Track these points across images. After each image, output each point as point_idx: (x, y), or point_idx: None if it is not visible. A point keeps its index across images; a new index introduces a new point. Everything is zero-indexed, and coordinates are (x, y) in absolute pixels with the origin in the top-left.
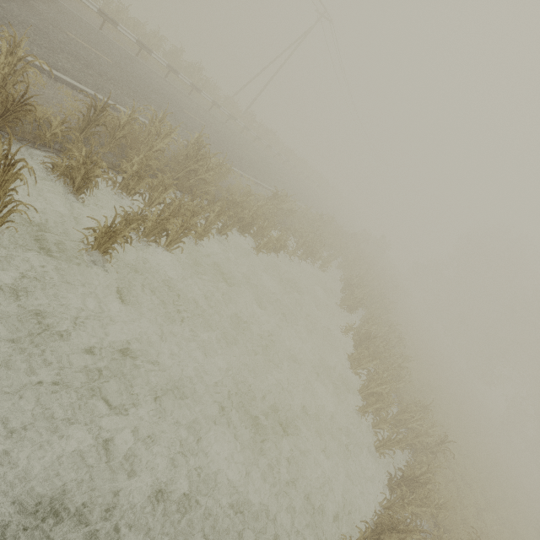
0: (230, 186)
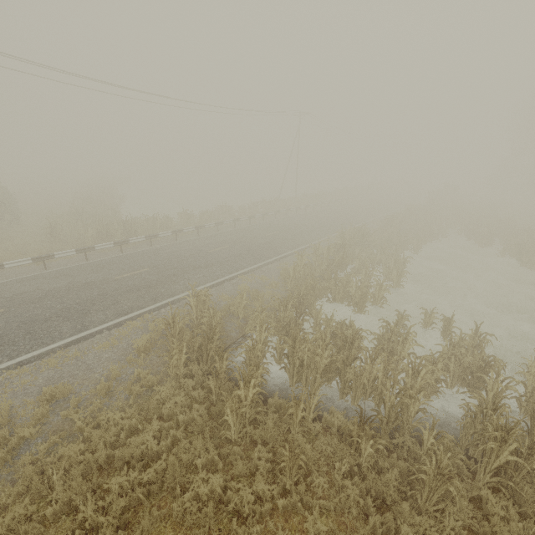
0: None
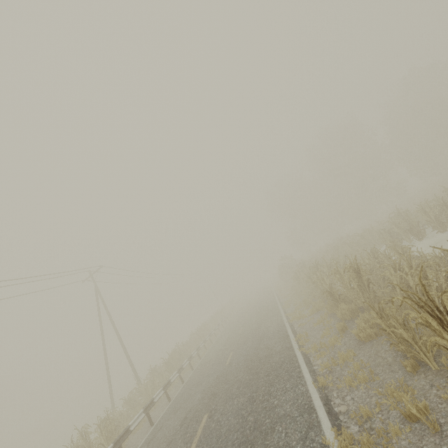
0: None
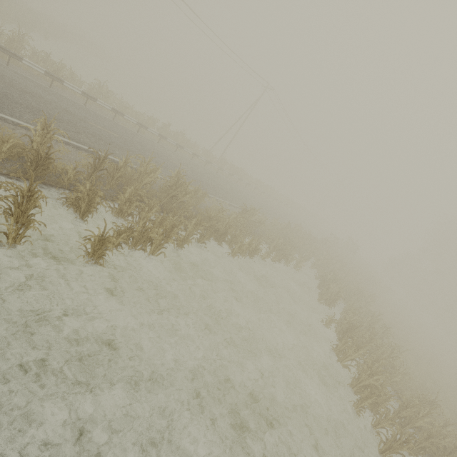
0: (207, 207)
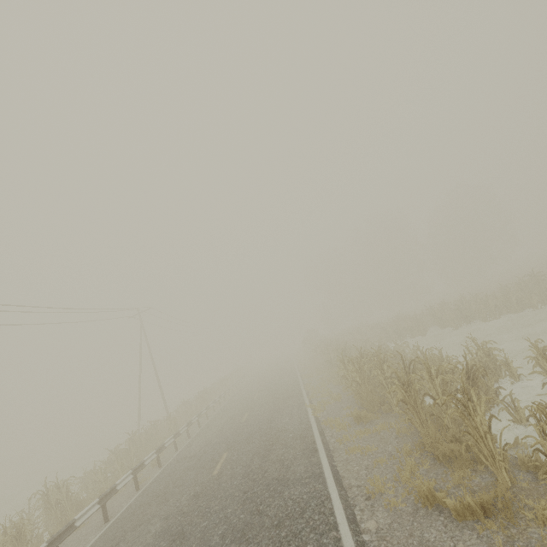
0: None
